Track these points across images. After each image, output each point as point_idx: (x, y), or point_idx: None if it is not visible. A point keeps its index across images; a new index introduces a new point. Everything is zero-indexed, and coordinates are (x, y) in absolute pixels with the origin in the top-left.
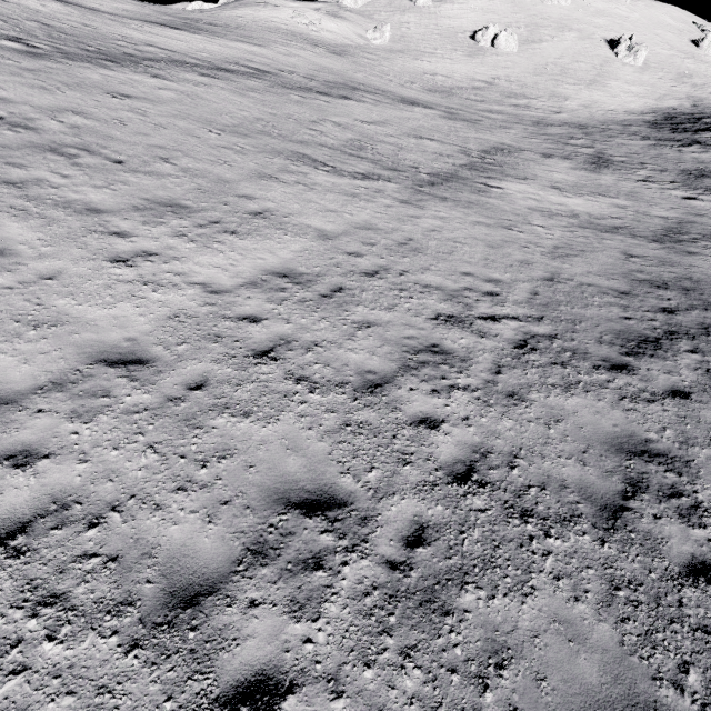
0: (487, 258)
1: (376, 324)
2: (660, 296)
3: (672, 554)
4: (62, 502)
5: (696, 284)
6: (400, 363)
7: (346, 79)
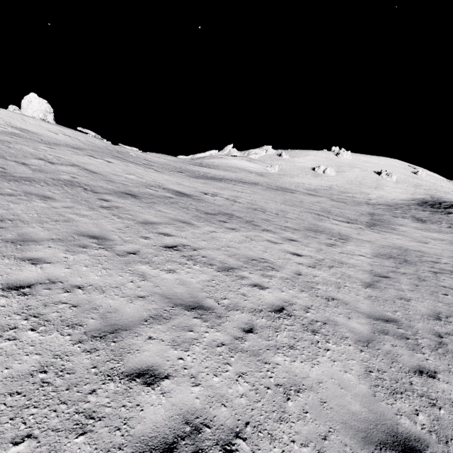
0: (436, 253)
1: (437, 272)
2: None
3: None
4: (437, 311)
5: None
6: None
7: (278, 185)
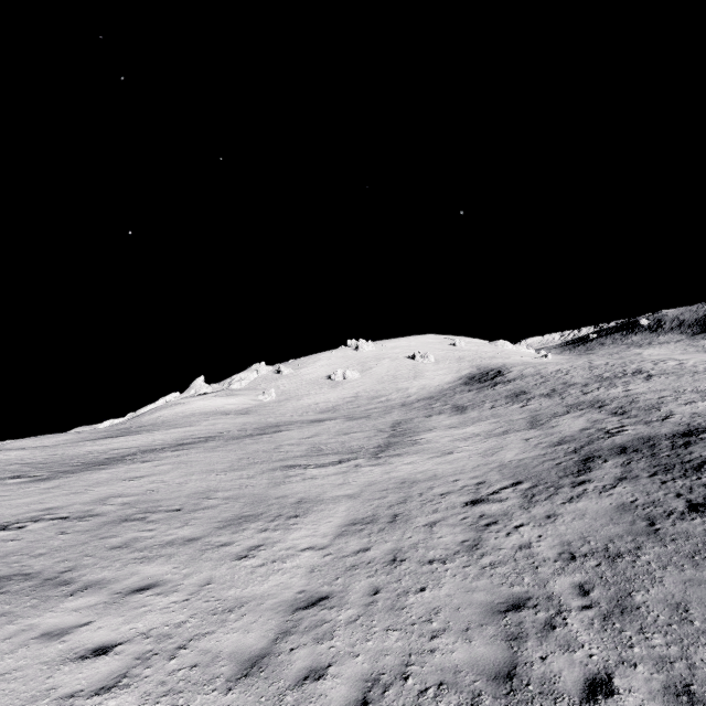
0: (457, 470)
1: (438, 521)
2: (562, 448)
3: (697, 534)
4: (371, 679)
5: (572, 437)
6: (474, 531)
7: (265, 423)
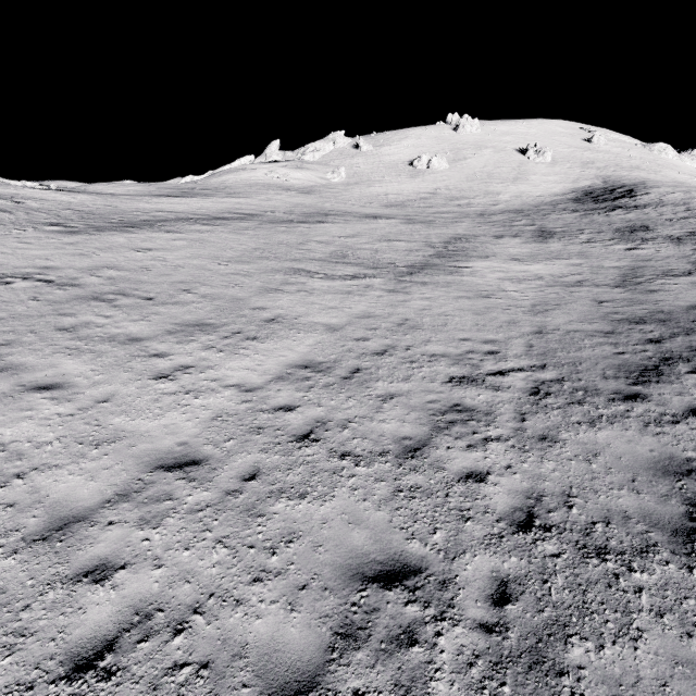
0: (477, 324)
1: (398, 395)
2: (642, 330)
3: None
4: (144, 612)
5: (669, 315)
6: (430, 426)
7: (317, 209)
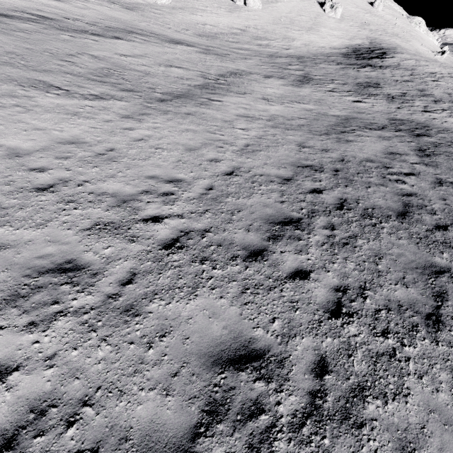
0: (180, 160)
1: (9, 247)
2: (315, 178)
3: None
4: None
5: (344, 166)
6: (8, 293)
7: (127, 26)
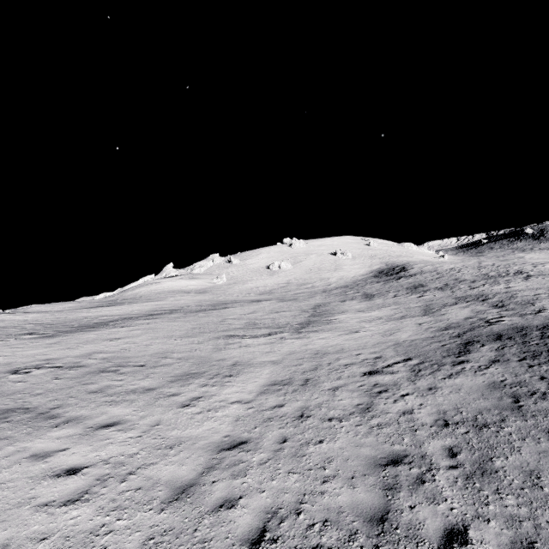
0: (360, 345)
1: (340, 387)
2: (448, 332)
3: None
4: (272, 511)
5: (457, 324)
6: (368, 396)
7: (216, 301)
